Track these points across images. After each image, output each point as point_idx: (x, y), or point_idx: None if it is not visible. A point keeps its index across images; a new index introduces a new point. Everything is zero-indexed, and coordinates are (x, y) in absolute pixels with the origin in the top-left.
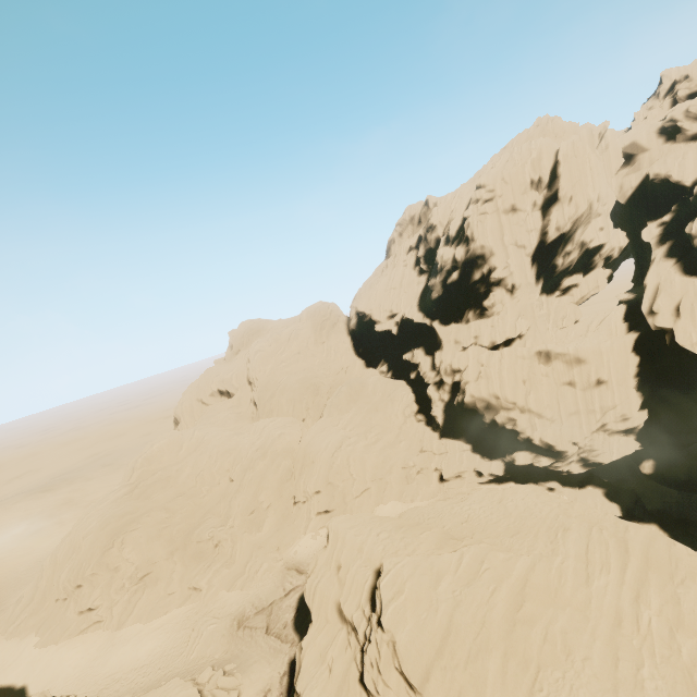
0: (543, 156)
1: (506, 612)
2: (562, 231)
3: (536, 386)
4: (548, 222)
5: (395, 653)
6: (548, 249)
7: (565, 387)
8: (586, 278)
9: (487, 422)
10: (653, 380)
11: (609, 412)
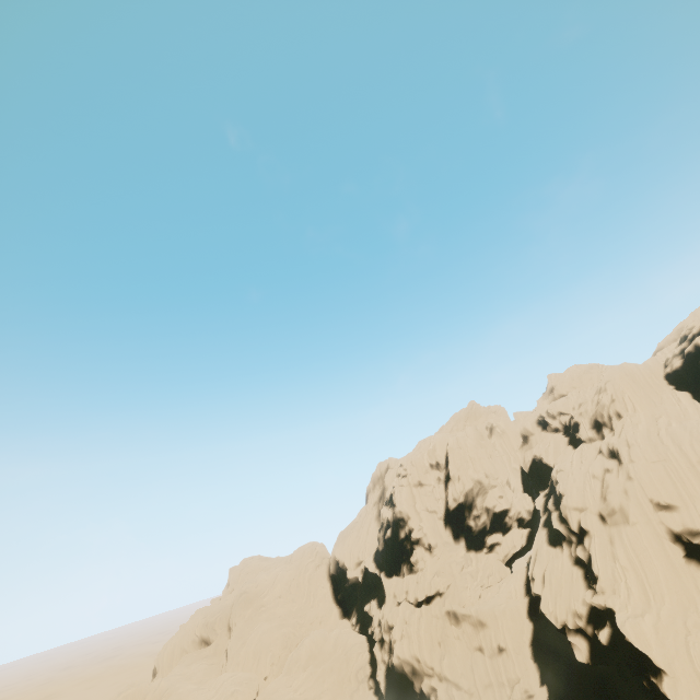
0: (437, 447)
1: None
2: (459, 501)
3: (449, 649)
4: (447, 494)
5: None
6: (455, 514)
7: (477, 652)
8: (505, 537)
9: (417, 691)
10: (546, 650)
11: (515, 686)
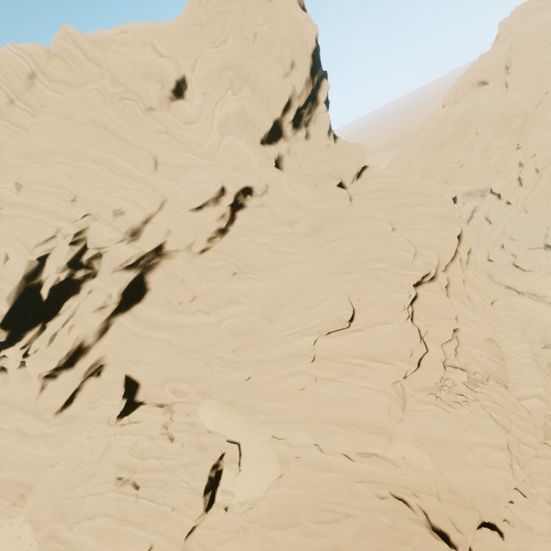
0: None
1: None
2: None
3: None
4: None
5: (536, 162)
6: None
7: None
8: None
9: None
10: None
11: None
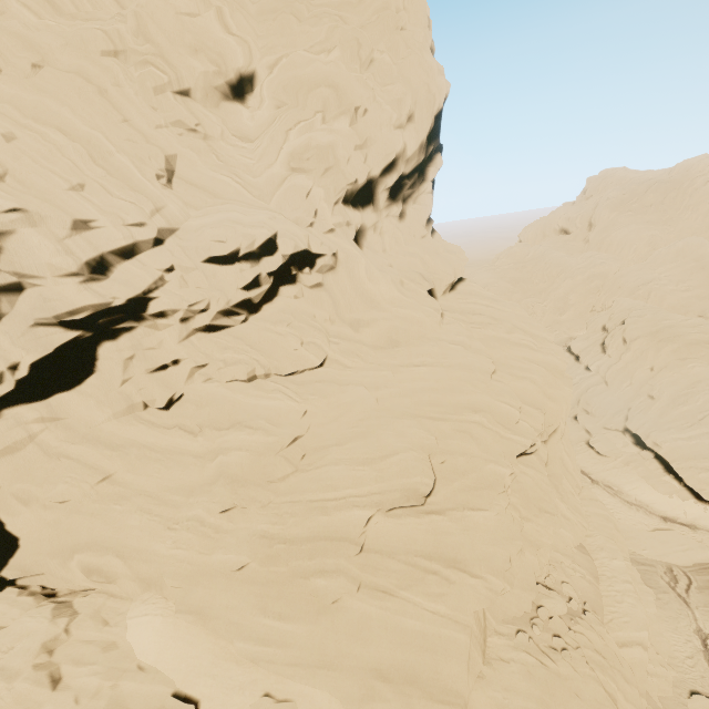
0: None
1: (696, 340)
2: None
3: None
4: None
5: (625, 331)
6: None
7: None
8: None
9: None
10: None
11: None
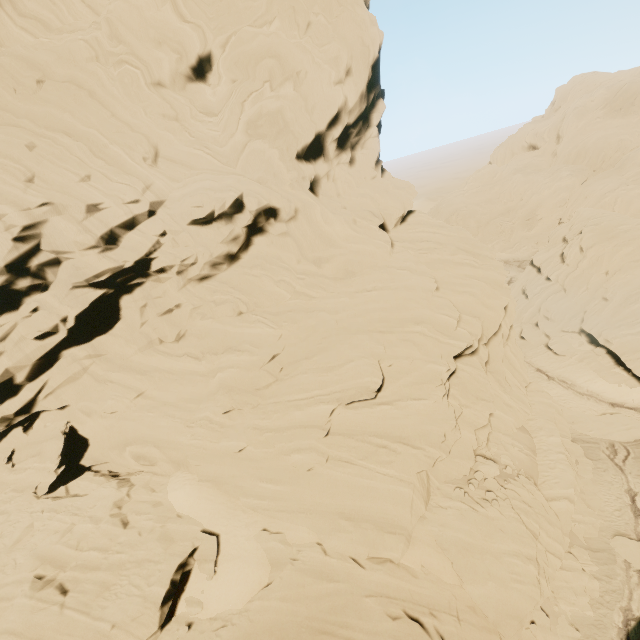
0: None
1: None
2: None
3: None
4: None
5: (582, 240)
6: None
7: None
8: None
9: None
10: None
11: None
